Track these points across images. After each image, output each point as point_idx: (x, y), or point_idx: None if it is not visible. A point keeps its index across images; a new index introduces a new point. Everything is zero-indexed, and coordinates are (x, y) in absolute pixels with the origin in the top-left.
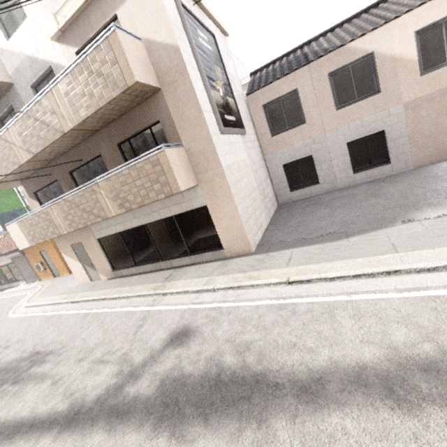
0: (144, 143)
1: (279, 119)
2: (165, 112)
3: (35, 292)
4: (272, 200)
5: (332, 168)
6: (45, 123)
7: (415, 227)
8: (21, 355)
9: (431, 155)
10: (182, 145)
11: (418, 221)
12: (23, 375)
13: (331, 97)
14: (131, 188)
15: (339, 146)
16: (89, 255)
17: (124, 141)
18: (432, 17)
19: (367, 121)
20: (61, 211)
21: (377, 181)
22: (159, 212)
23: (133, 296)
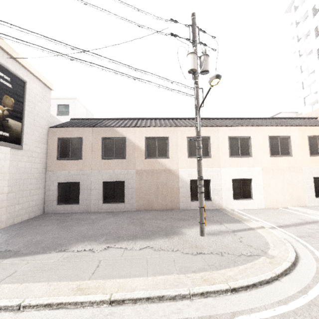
0: None
1: (66, 151)
2: None
3: None
4: (33, 207)
5: (90, 195)
6: None
7: (56, 257)
8: None
9: (145, 204)
10: None
11: (67, 251)
12: None
13: (100, 150)
14: None
15: (98, 182)
16: None
17: None
18: (152, 134)
19: (116, 172)
20: None
21: (112, 213)
22: None
23: None
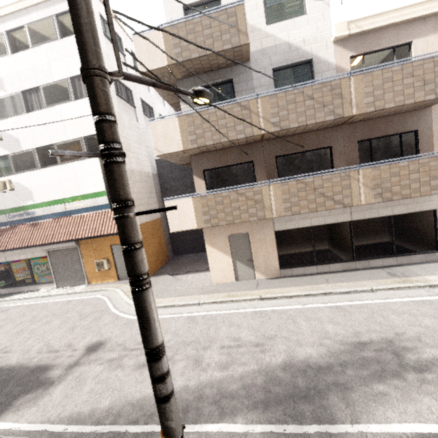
0: (387, 146)
1: None
2: (427, 125)
3: (125, 294)
4: None
5: None
6: (321, 103)
7: None
8: (330, 348)
9: None
10: (433, 154)
11: None
12: (410, 363)
13: None
14: (402, 180)
15: None
16: (253, 249)
17: (366, 140)
18: None
19: None
20: (284, 192)
21: None
22: (379, 210)
23: (382, 289)
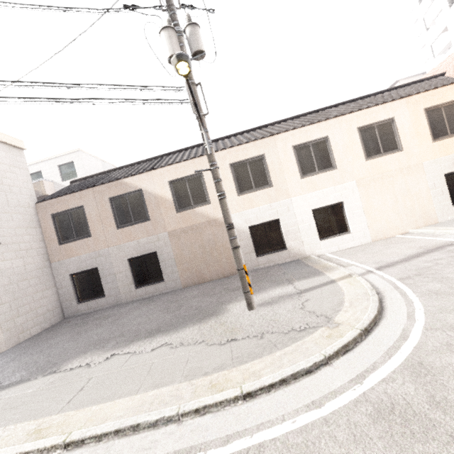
0: None
1: (67, 229)
2: None
3: None
4: (45, 314)
5: (116, 282)
6: None
7: (39, 384)
8: None
9: (193, 277)
10: None
11: (58, 372)
12: None
13: (112, 217)
14: None
15: (121, 261)
16: None
17: None
18: (178, 174)
19: (142, 242)
20: None
21: (149, 299)
22: None
23: None
